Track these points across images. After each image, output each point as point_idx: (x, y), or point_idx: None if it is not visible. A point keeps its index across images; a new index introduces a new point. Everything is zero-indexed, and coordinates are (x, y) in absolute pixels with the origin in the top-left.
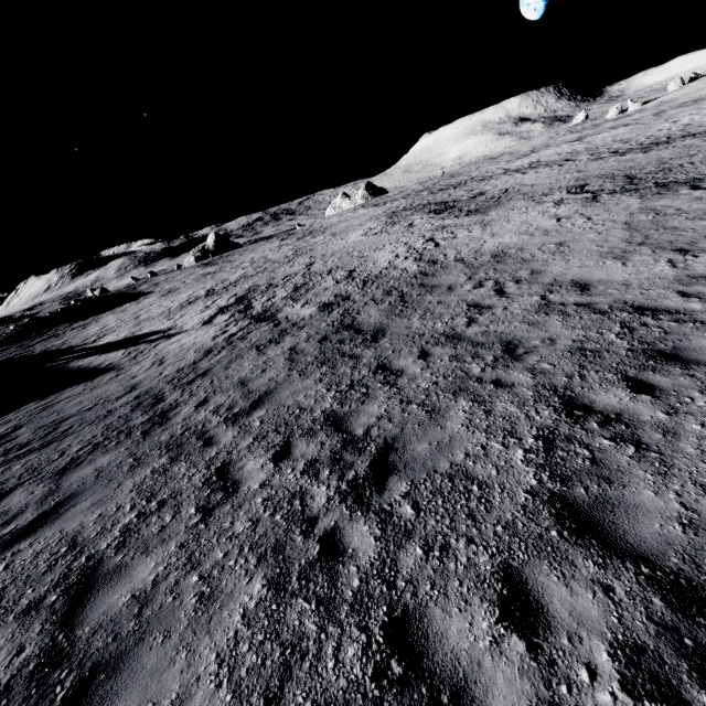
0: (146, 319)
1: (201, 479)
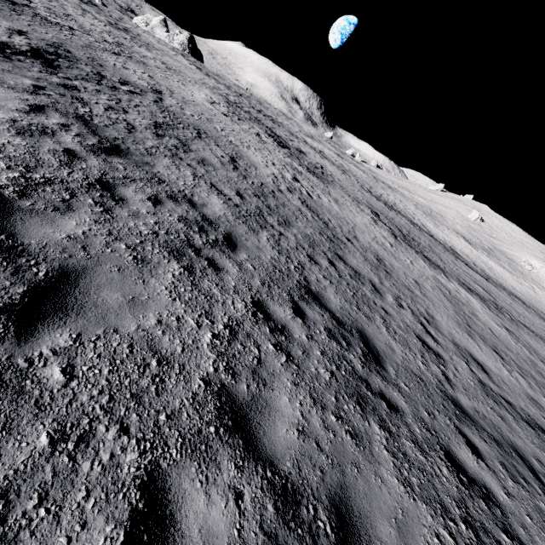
0: None
1: None
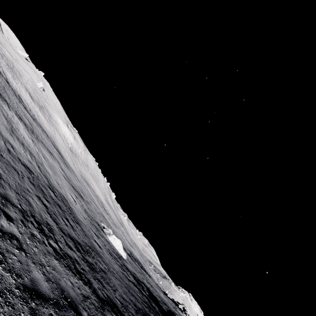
0: None
1: None
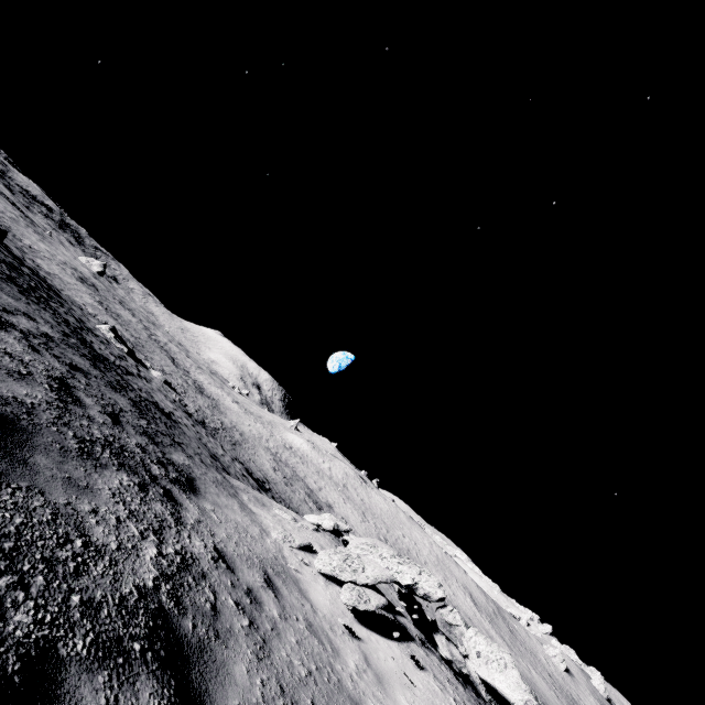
0: None
1: None
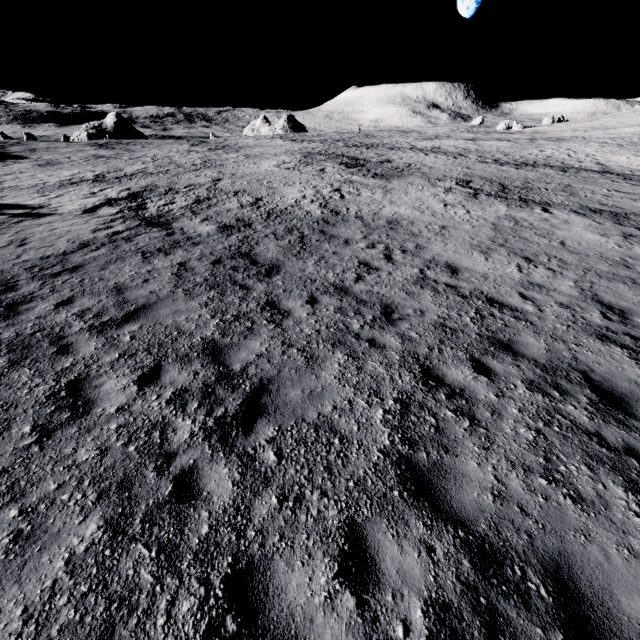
0: (11, 187)
1: (46, 392)
